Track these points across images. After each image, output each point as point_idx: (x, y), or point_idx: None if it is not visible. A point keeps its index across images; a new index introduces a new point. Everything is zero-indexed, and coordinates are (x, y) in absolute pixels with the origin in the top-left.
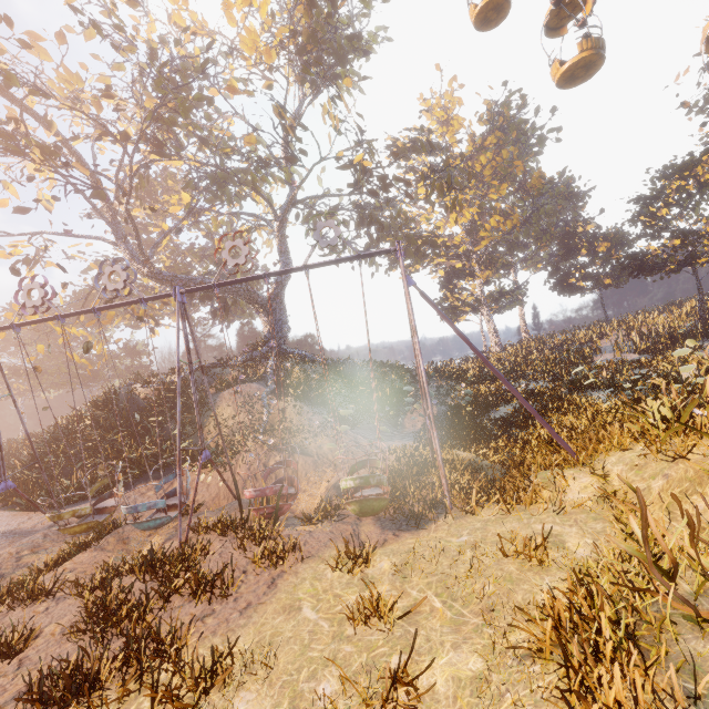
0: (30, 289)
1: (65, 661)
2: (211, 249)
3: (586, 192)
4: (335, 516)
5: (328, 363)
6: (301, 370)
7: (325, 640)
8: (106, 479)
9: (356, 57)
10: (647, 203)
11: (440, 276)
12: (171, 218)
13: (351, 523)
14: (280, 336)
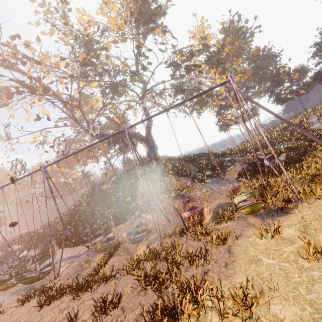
0: (59, 144)
1: (155, 304)
2: (109, 124)
3: (279, 53)
4: (232, 218)
5: (180, 158)
6: (169, 163)
7: (295, 272)
8: (106, 225)
9: (159, 17)
10: (320, 45)
11: (214, 111)
12: (94, 111)
13: (242, 219)
14: (154, 151)
